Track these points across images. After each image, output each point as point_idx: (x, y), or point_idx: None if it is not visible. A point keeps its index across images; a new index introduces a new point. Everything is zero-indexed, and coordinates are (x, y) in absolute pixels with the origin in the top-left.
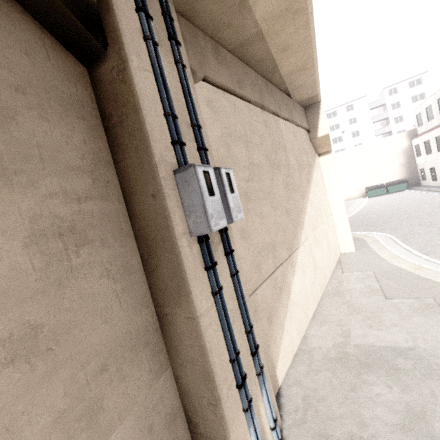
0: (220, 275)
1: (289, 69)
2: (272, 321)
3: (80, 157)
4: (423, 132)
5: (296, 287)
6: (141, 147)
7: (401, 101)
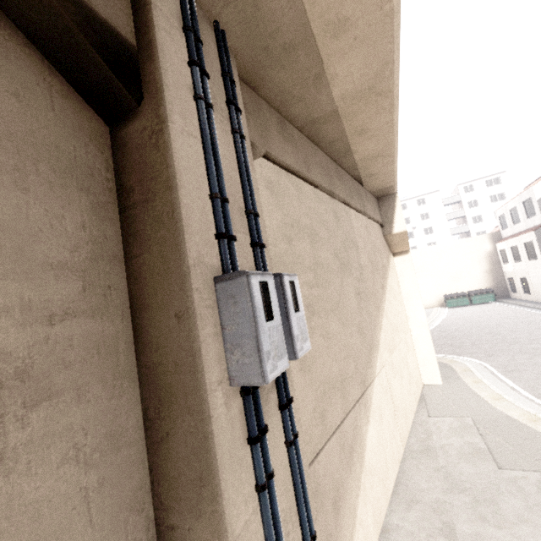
0: (270, 446)
1: (364, 155)
2: (340, 507)
3: (70, 247)
4: (509, 236)
5: (372, 442)
6: (170, 240)
7: (479, 199)
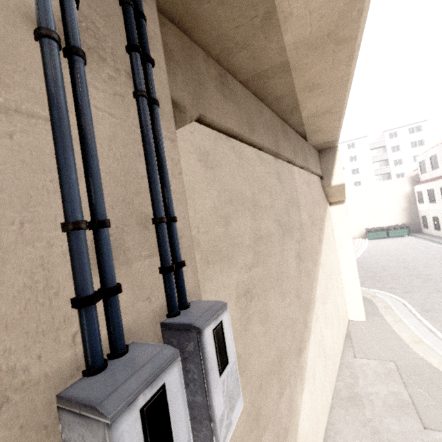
0: None
1: (312, 111)
2: None
3: None
4: (426, 179)
5: (305, 409)
6: None
7: (401, 145)
